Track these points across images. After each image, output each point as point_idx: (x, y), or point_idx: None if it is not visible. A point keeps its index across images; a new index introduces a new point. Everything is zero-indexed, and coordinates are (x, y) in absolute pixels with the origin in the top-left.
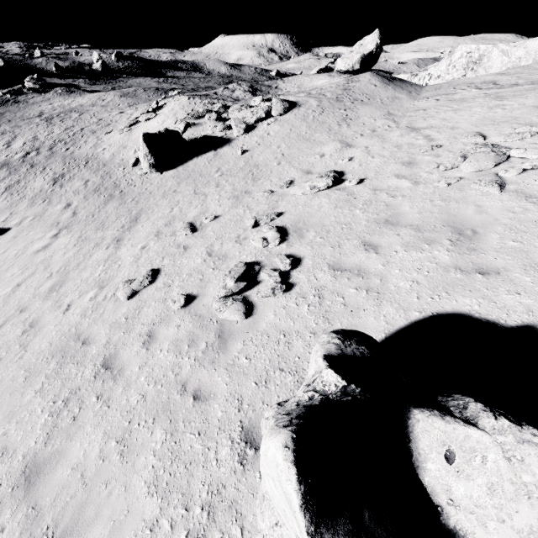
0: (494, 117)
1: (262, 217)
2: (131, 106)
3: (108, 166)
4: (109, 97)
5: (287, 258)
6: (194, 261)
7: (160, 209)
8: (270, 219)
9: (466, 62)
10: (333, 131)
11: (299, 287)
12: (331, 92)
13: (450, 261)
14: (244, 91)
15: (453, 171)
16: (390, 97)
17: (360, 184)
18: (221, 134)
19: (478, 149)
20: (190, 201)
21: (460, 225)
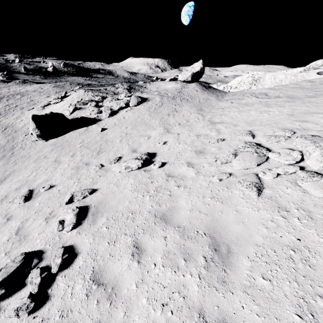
0: (262, 119)
1: (78, 193)
2: (57, 93)
3: (17, 132)
4: (46, 87)
5: (61, 255)
6: (2, 237)
7: (24, 172)
8: (83, 197)
9: (251, 81)
10: (163, 119)
11: (49, 306)
12: (171, 93)
13: (197, 297)
14: (123, 88)
15: (227, 166)
16: (205, 98)
17: (161, 167)
18: (94, 116)
19: (246, 148)
20: (47, 167)
21: (218, 236)
